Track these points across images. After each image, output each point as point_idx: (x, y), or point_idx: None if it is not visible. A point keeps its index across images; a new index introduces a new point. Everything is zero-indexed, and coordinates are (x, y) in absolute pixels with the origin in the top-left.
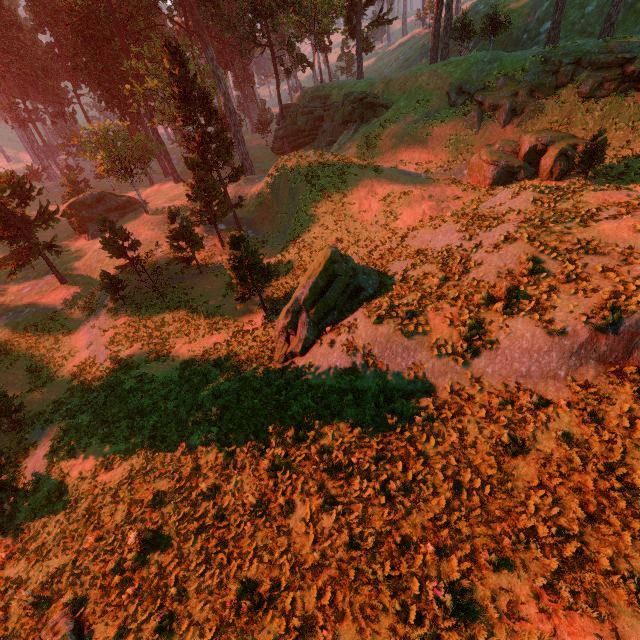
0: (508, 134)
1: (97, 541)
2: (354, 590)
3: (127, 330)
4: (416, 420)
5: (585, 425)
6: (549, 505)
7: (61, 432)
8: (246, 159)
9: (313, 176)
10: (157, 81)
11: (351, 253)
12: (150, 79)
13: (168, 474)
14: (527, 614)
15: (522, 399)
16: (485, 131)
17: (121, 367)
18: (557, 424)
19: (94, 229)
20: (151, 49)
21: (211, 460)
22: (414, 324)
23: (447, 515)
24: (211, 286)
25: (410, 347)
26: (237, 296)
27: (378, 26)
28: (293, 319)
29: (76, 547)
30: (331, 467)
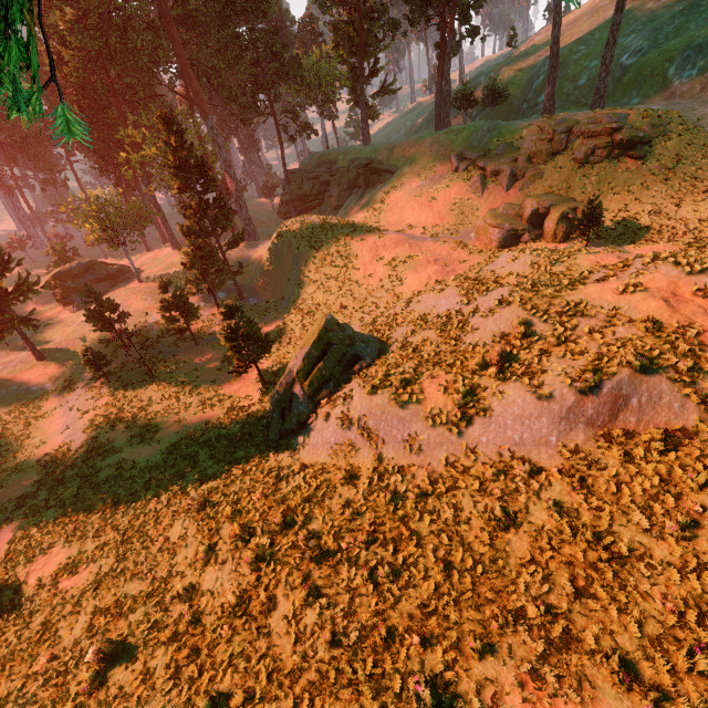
0: (511, 198)
1: (50, 661)
2: (334, 695)
3: (109, 411)
4: (410, 497)
5: (576, 493)
6: (540, 582)
7: (21, 532)
8: (249, 224)
9: (316, 241)
10: (154, 149)
11: (356, 320)
12: (148, 147)
13: (141, 575)
14: (511, 705)
15: (515, 468)
16: (489, 195)
17: (99, 453)
18: (549, 493)
19: (80, 300)
20: (150, 117)
21: (191, 555)
22: (409, 393)
23: (436, 600)
24: (206, 359)
25: (405, 418)
26: (234, 369)
27: (383, 95)
28: (287, 392)
29: (24, 671)
30: (319, 555)
